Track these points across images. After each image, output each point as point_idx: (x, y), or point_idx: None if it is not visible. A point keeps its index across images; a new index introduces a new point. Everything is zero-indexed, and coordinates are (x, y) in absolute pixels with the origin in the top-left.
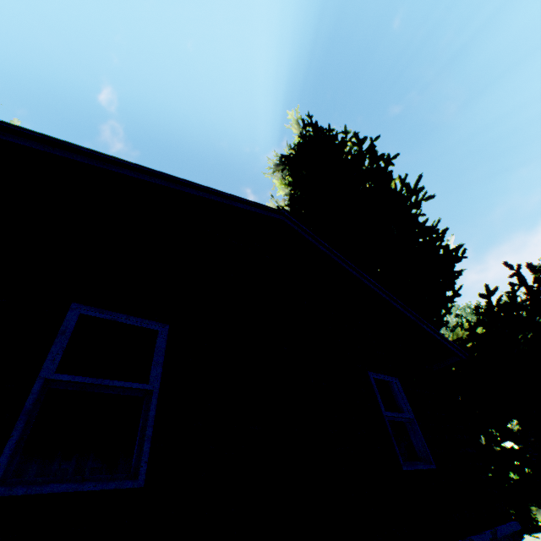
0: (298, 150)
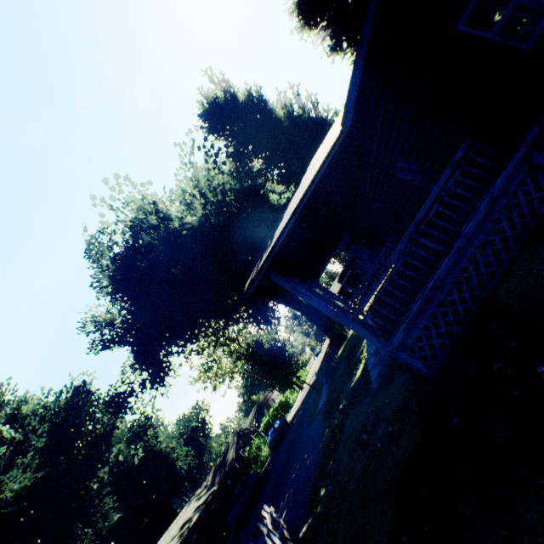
0: None
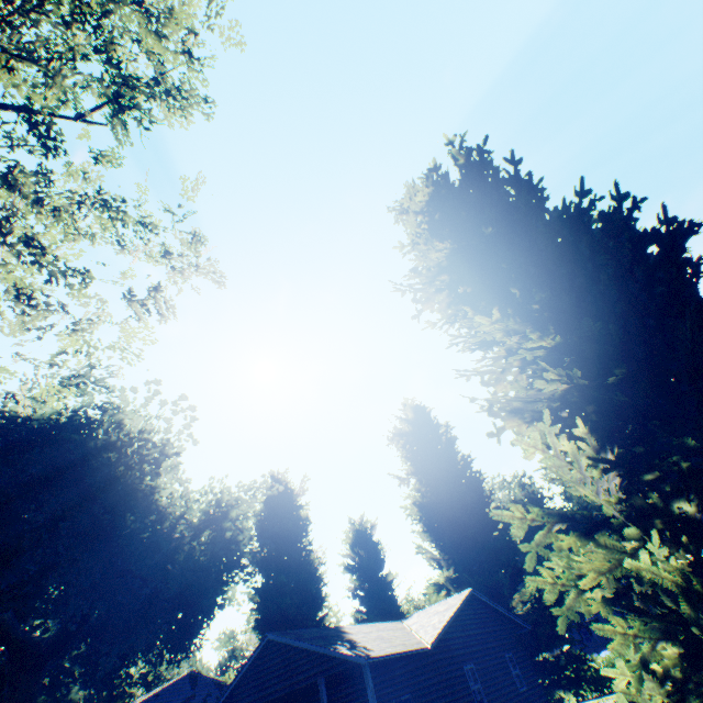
0: (414, 433)
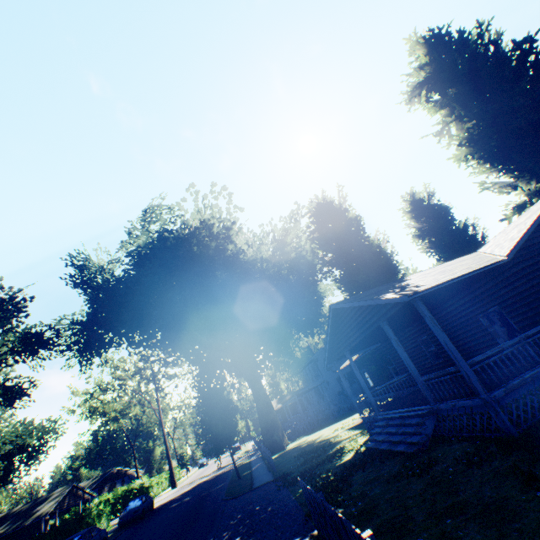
0: (434, 71)
